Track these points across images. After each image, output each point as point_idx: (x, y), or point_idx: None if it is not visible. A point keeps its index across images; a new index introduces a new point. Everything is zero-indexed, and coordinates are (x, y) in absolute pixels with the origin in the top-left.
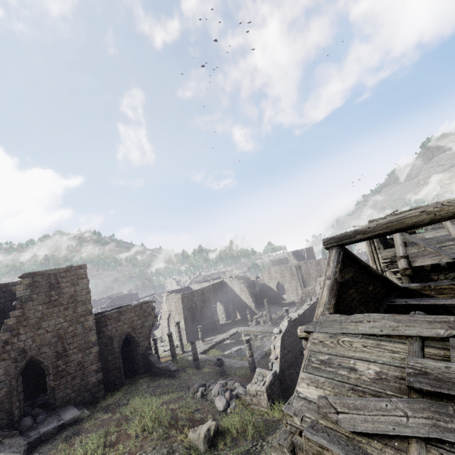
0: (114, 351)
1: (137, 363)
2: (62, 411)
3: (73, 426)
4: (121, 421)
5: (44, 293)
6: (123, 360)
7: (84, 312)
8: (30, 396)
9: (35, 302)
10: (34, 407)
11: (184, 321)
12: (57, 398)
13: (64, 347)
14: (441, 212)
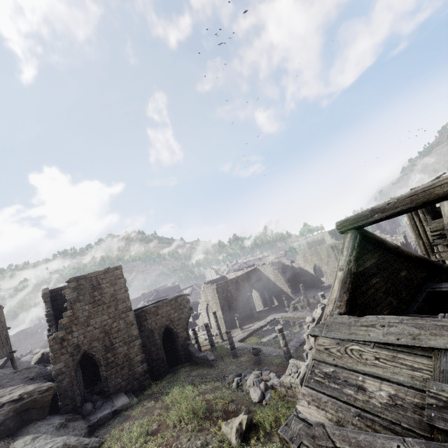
0: (155, 343)
1: (179, 353)
2: (115, 398)
3: (124, 413)
4: (162, 410)
5: (88, 295)
6: (166, 349)
7: (124, 309)
8: (92, 383)
9: (82, 303)
10: (93, 393)
11: (221, 310)
12: (110, 386)
13: (111, 341)
14: None
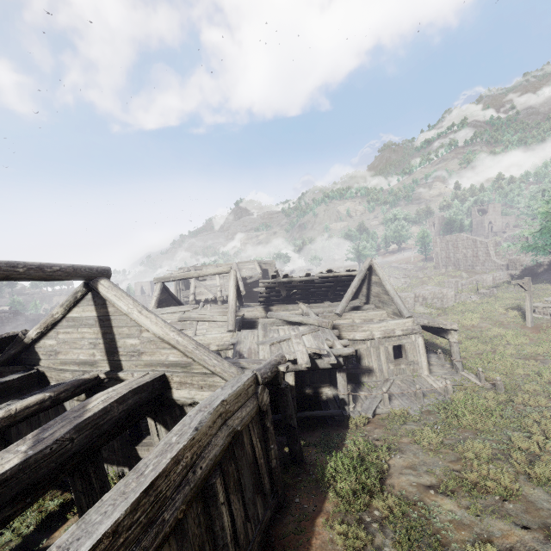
0: None
1: None
2: None
3: None
4: None
5: None
6: None
7: None
8: None
9: None
10: None
11: None
12: None
13: None
14: (201, 274)
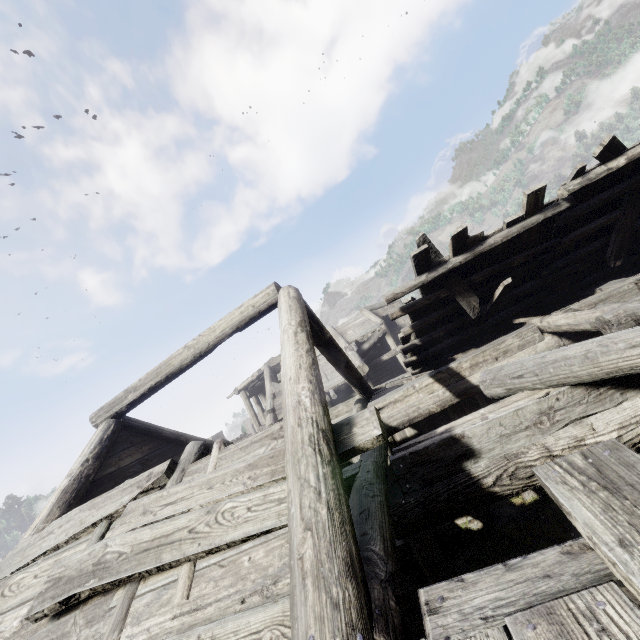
0: None
1: None
2: None
3: None
4: None
5: None
6: None
7: None
8: None
9: None
10: None
11: None
12: None
13: None
14: (198, 345)
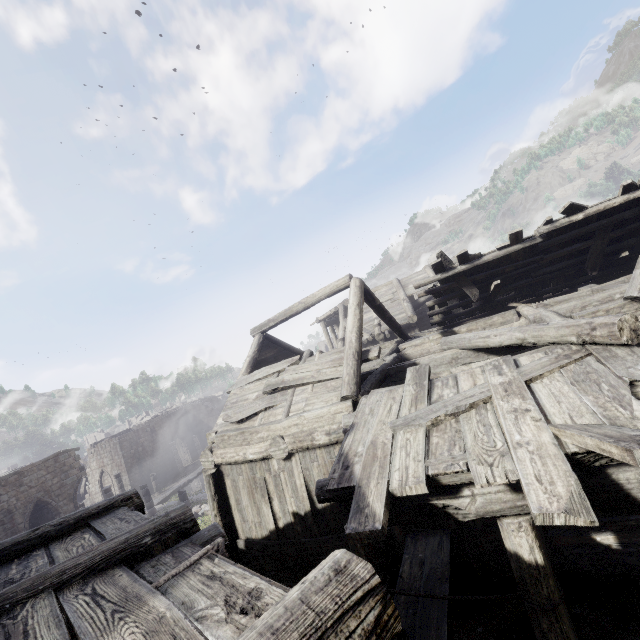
0: (17, 529)
1: None
2: None
3: None
4: None
5: None
6: None
7: None
8: None
9: None
10: None
11: (128, 474)
12: None
13: None
14: (307, 302)
